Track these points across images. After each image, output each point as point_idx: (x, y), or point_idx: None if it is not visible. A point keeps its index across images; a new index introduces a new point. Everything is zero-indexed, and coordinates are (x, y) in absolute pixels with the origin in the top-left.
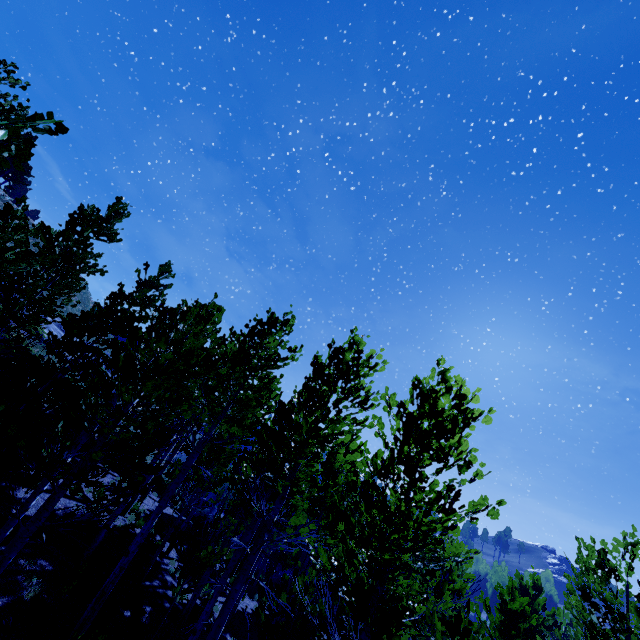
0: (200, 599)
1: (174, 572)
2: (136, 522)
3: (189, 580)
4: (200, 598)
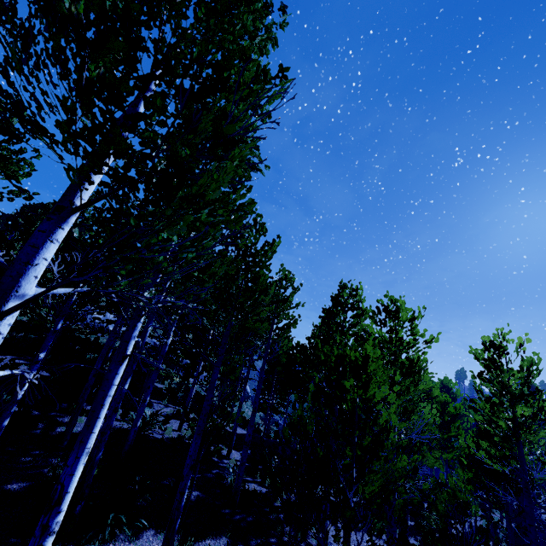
0: (266, 488)
1: (235, 469)
2: (190, 434)
3: (254, 475)
4: (266, 487)
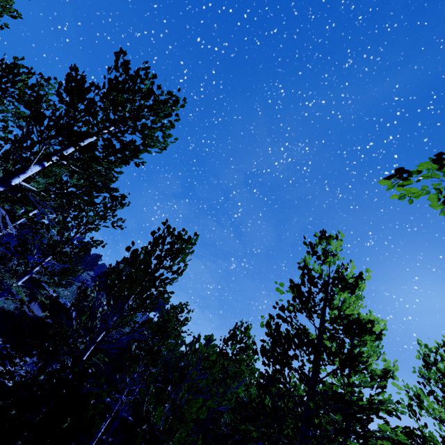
0: None
1: None
2: None
3: None
4: None
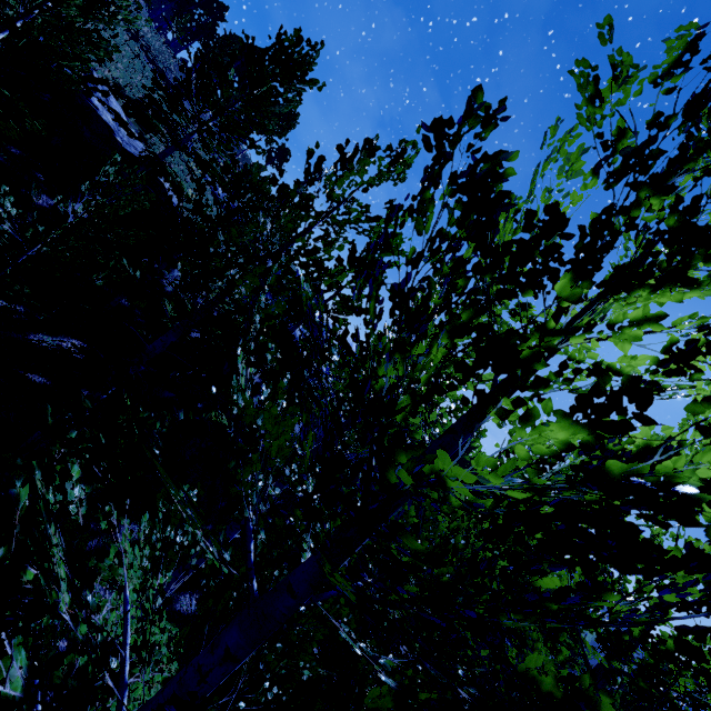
0: None
1: None
2: None
3: None
4: None
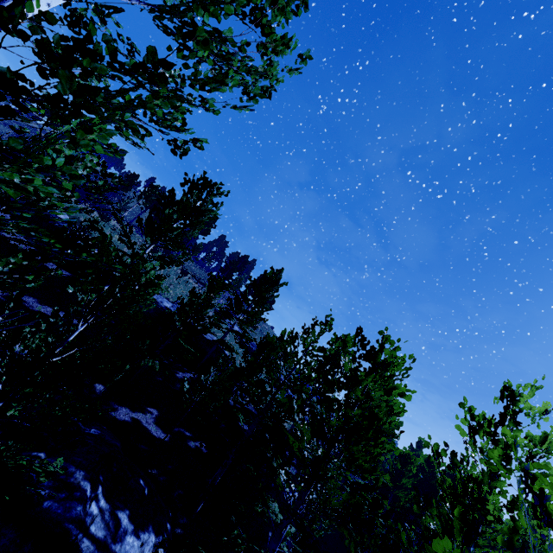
0: None
1: None
2: None
3: None
4: None
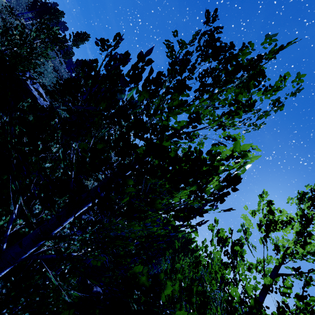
0: None
1: None
2: None
3: None
4: None
